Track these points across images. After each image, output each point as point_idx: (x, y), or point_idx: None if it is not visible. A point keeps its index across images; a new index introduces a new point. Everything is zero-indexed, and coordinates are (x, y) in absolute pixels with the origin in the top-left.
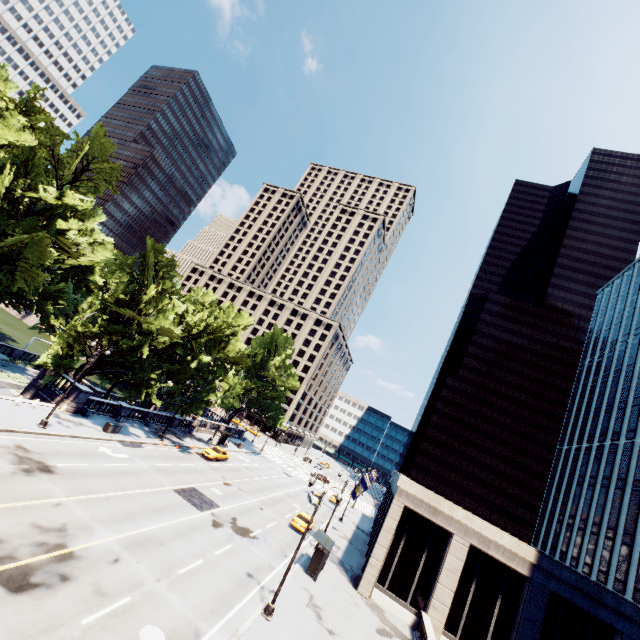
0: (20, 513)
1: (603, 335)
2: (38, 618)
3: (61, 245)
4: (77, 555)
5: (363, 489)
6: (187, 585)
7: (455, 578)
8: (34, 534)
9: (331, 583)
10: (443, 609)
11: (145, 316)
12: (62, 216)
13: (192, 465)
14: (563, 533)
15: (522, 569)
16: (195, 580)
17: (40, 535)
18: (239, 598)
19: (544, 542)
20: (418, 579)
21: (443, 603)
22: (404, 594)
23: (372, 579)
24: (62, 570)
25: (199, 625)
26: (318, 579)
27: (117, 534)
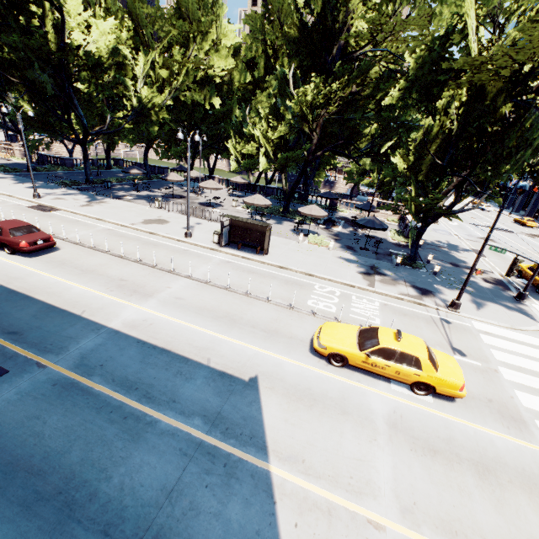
0: None
1: None
2: None
3: None
4: None
5: None
6: None
7: None
8: None
9: None
10: None
11: None
12: None
13: None
14: None
15: None
16: None
17: None
18: None
19: None
20: None
21: None
22: None
23: None
24: None
25: None
26: None
27: None
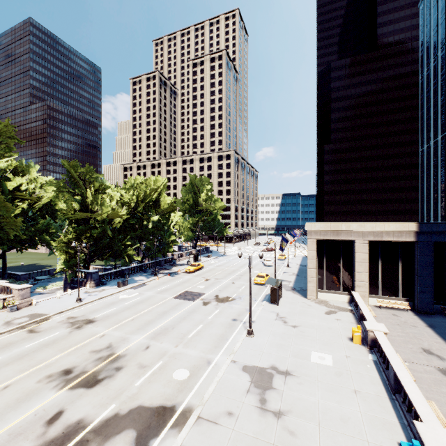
0: (81, 349)
1: (433, 40)
2: (109, 393)
3: (21, 198)
4: (122, 355)
5: (286, 243)
6: (195, 341)
7: (366, 264)
8: (93, 356)
9: (289, 302)
10: (364, 284)
11: (95, 212)
12: (5, 179)
13: (181, 280)
14: (439, 204)
15: (409, 239)
16: (200, 337)
17: (97, 355)
18: (230, 334)
19: (428, 216)
20: (342, 276)
21: (363, 281)
22: (337, 287)
23: (313, 289)
24: (116, 366)
25: (208, 357)
26: (280, 303)
27: (144, 335)
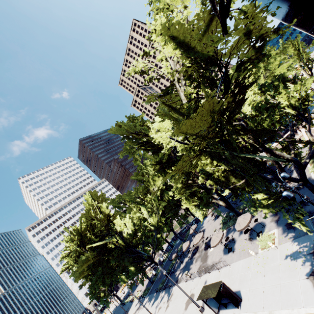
0: None
1: None
2: None
3: None
4: None
5: None
6: None
7: None
8: None
9: None
10: None
11: None
12: None
13: None
14: None
15: None
16: None
17: None
18: None
19: None
20: None
21: None
22: None
23: None
24: None
25: None
26: None
27: None
